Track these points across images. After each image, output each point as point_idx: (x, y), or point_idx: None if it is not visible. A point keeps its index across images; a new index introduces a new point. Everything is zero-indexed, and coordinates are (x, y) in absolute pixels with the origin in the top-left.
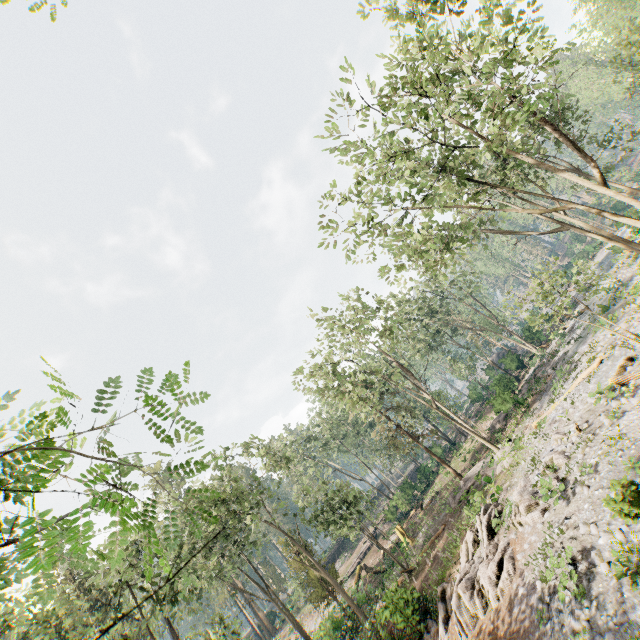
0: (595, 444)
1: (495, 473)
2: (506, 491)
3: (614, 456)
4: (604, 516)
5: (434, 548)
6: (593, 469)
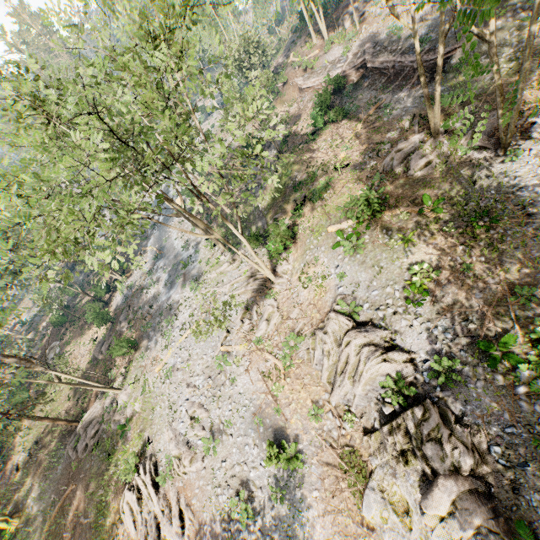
0: (225, 399)
1: (126, 417)
2: (151, 438)
3: (242, 411)
4: (249, 456)
5: (68, 513)
6: (231, 421)
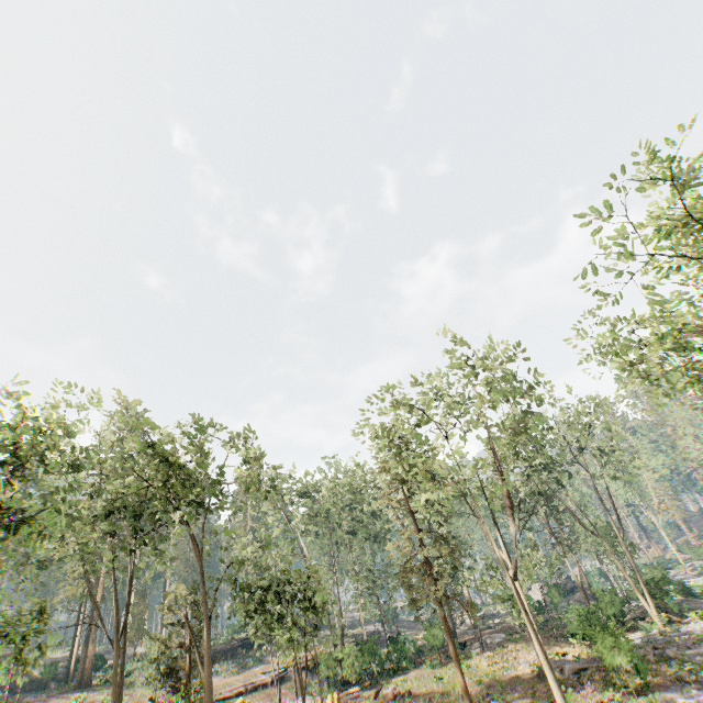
0: None
1: None
2: None
3: None
4: None
5: None
6: None
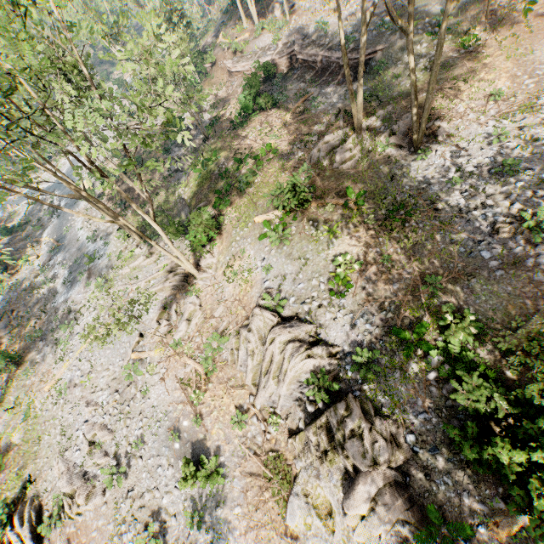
0: (135, 416)
1: (0, 453)
2: (35, 476)
3: (155, 427)
4: (162, 480)
5: None
6: (141, 440)
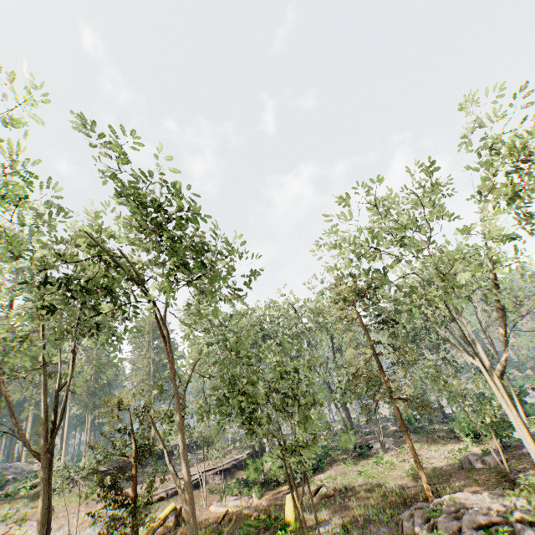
0: None
1: None
2: None
3: None
4: None
5: None
6: None
